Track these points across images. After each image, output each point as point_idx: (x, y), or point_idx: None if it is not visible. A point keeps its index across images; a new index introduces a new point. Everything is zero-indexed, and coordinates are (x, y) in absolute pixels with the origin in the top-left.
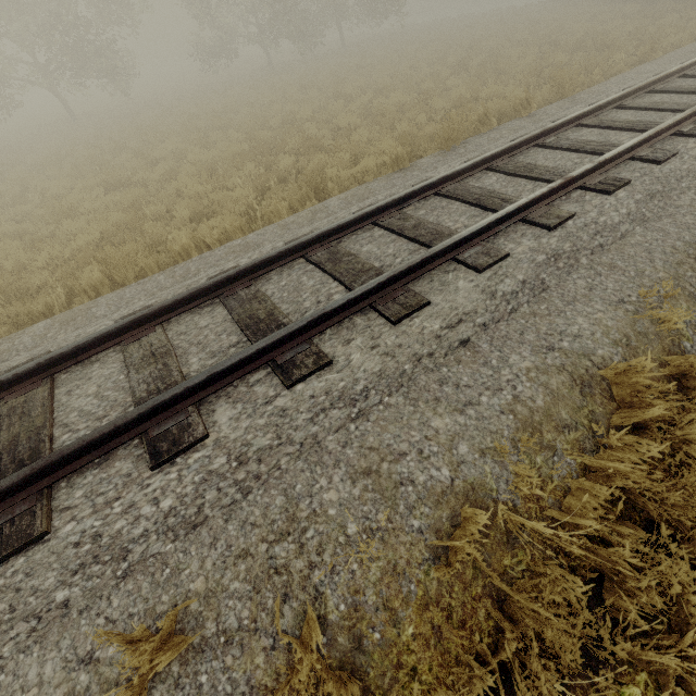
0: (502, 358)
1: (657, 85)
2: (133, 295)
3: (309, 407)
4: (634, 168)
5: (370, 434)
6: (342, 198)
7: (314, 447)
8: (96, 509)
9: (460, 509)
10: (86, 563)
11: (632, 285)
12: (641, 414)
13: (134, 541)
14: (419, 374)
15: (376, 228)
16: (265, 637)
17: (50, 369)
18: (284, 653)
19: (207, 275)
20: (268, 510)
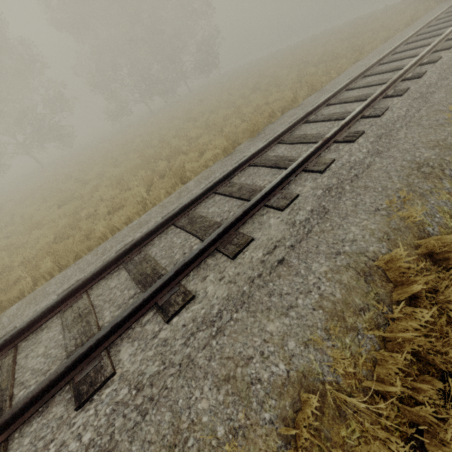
0: (307, 267)
1: (367, 72)
2: (71, 273)
3: (182, 334)
4: (365, 122)
5: (226, 346)
6: (195, 180)
7: (189, 365)
8: None
9: (298, 396)
10: None
11: (381, 197)
12: (409, 290)
13: None
14: (254, 291)
15: (216, 195)
16: None
17: (14, 341)
18: None
19: (115, 250)
20: (159, 427)
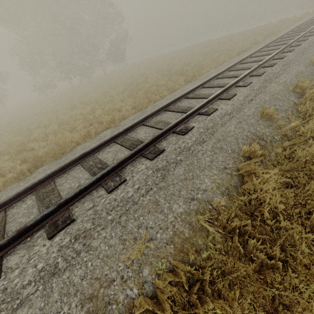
0: None
1: (170, 106)
2: None
3: None
4: (95, 196)
5: None
6: None
7: None
8: None
9: None
10: None
11: None
12: None
13: None
14: None
15: None
16: None
17: None
18: None
19: None
20: None
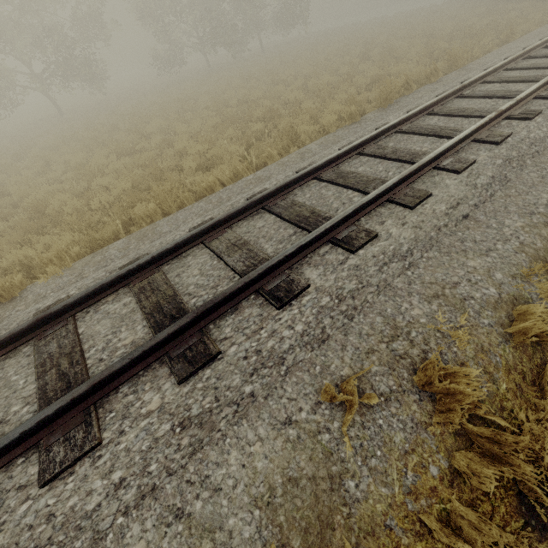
0: (499, 222)
1: (530, 53)
2: (185, 217)
3: (375, 262)
4: (539, 103)
5: (425, 275)
6: (318, 143)
7: (387, 287)
8: (249, 336)
9: (512, 311)
10: (258, 368)
11: None
12: None
13: (286, 352)
14: (442, 238)
15: (362, 157)
16: (412, 394)
17: (158, 262)
18: (429, 402)
19: (243, 197)
20: (373, 325)
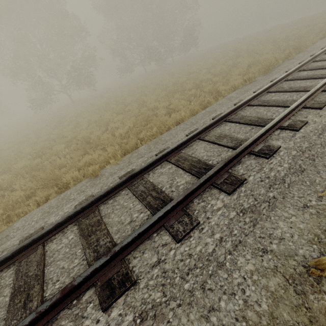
0: None
1: None
2: (175, 132)
3: (314, 133)
4: None
5: None
6: (235, 93)
7: None
8: (257, 171)
9: None
10: (272, 184)
11: None
12: None
13: (284, 176)
14: None
15: (270, 93)
16: None
17: (178, 148)
18: None
19: (208, 118)
20: None
